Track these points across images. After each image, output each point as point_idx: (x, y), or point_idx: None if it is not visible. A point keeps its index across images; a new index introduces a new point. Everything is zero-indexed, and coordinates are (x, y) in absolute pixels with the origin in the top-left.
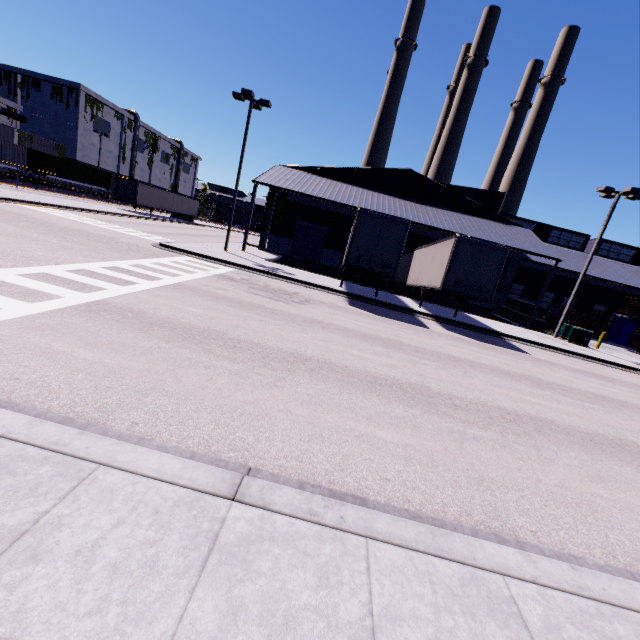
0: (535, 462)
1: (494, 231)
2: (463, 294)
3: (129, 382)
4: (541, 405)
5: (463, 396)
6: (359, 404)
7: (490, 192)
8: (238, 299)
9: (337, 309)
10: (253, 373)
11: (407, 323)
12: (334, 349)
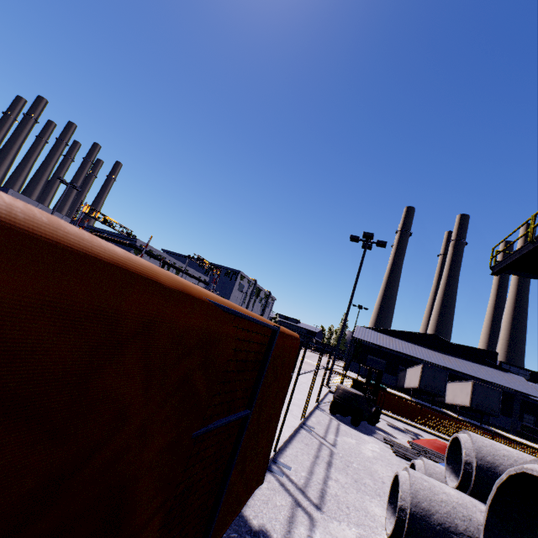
0: None
1: (496, 376)
2: (482, 410)
3: None
4: None
5: None
6: None
7: (487, 351)
8: None
9: None
10: None
11: None
12: None
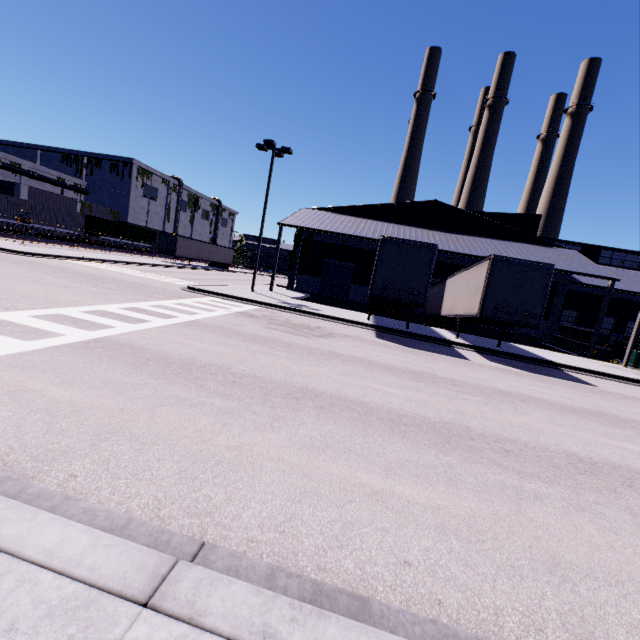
0: (633, 535)
1: (534, 254)
2: (505, 320)
3: (91, 423)
4: (624, 449)
5: (515, 438)
6: (376, 449)
7: (525, 215)
8: (253, 334)
9: (362, 342)
10: (247, 411)
11: (442, 354)
12: (352, 383)
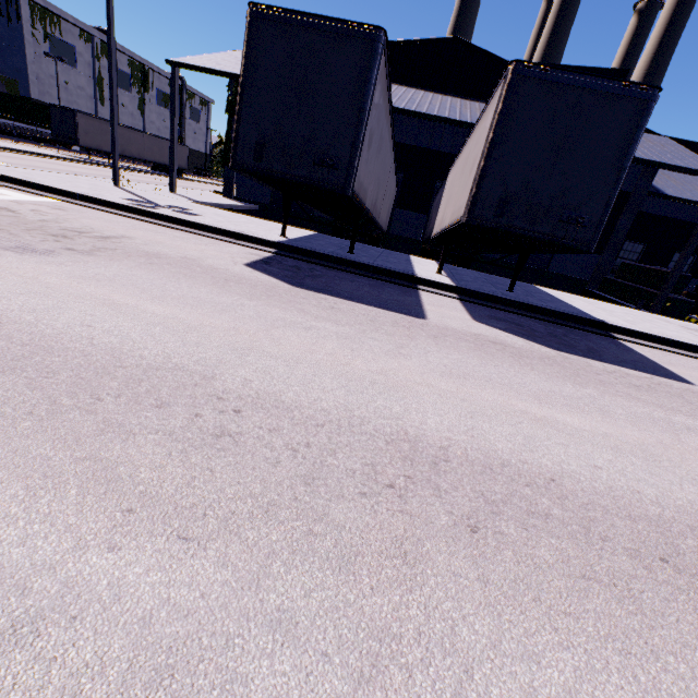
0: None
1: None
2: (520, 231)
3: None
4: None
5: None
6: None
7: (600, 71)
8: None
9: (164, 269)
10: None
11: (366, 304)
12: None
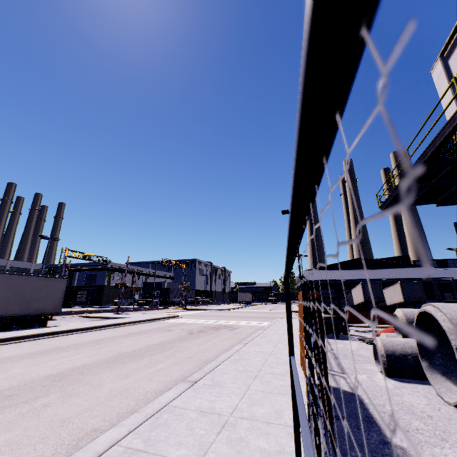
0: None
1: (413, 272)
2: (413, 301)
3: None
4: None
5: None
6: None
7: (401, 256)
8: None
9: None
10: None
11: None
12: None
